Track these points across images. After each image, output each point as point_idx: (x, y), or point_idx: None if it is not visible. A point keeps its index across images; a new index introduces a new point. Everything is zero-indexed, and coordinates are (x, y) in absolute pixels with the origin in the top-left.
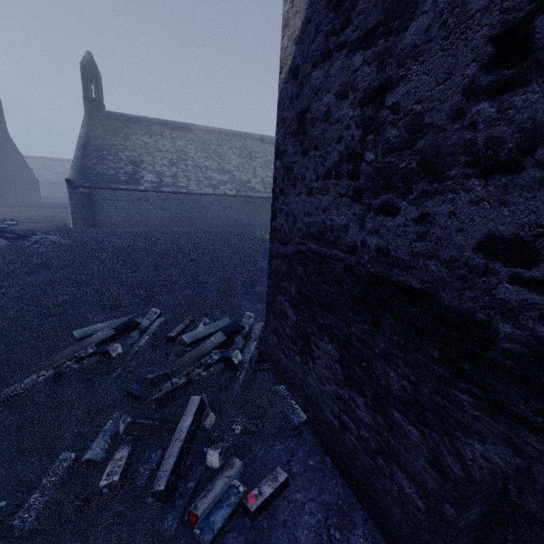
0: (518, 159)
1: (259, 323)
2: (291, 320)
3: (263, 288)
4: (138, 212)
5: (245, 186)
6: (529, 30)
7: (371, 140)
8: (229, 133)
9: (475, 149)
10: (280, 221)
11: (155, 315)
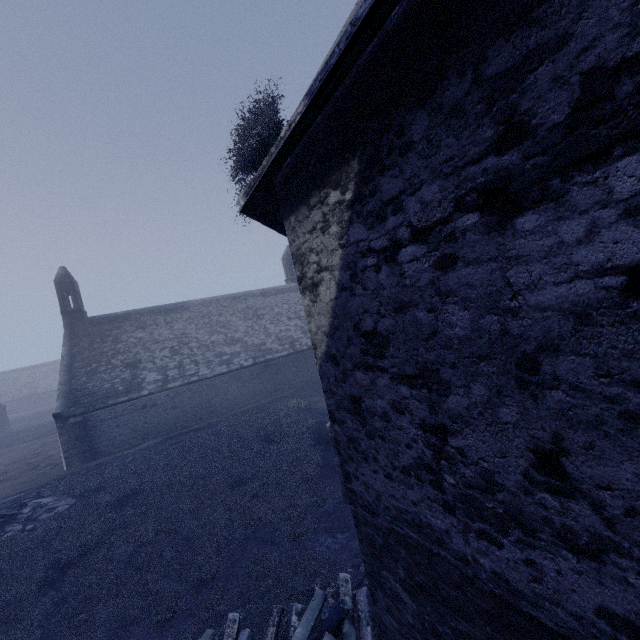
0: (596, 552)
1: (361, 590)
2: (410, 608)
3: (333, 501)
4: (146, 422)
5: (260, 350)
6: (558, 461)
7: (446, 466)
8: (227, 297)
9: (555, 526)
10: (357, 487)
11: (236, 625)
